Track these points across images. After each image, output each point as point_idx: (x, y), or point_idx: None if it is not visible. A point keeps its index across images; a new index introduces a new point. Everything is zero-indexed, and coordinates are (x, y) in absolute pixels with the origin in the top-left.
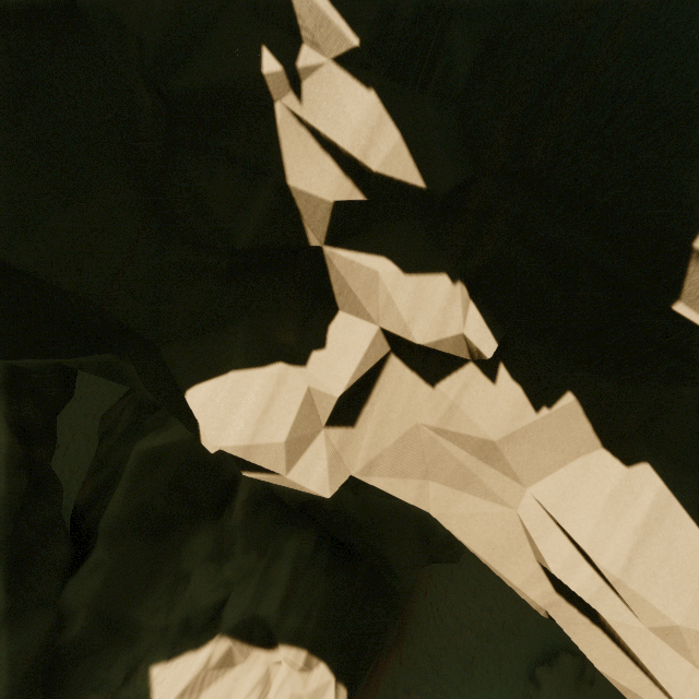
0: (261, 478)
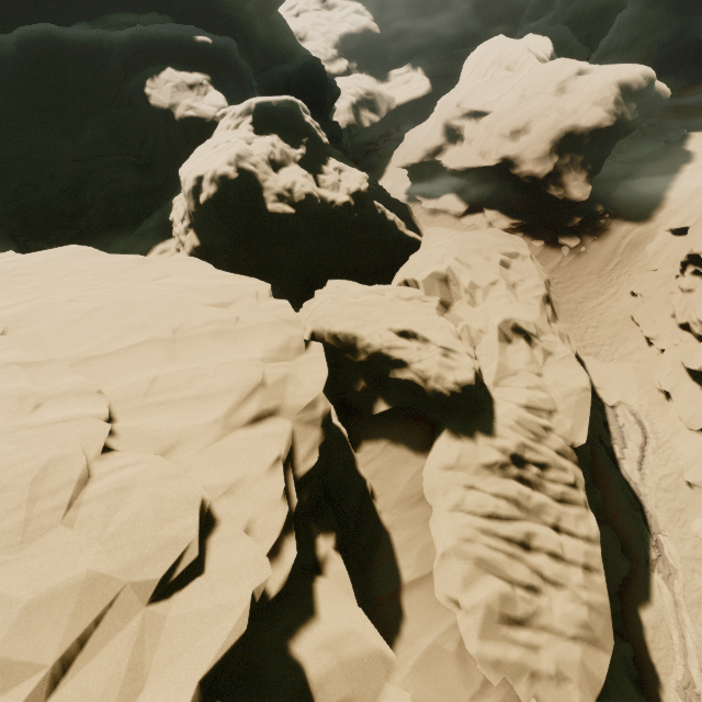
0: None
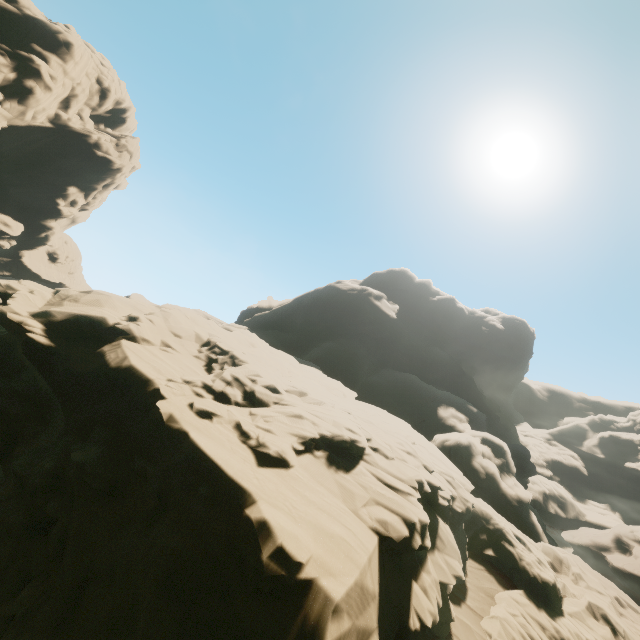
0: (628, 465)
